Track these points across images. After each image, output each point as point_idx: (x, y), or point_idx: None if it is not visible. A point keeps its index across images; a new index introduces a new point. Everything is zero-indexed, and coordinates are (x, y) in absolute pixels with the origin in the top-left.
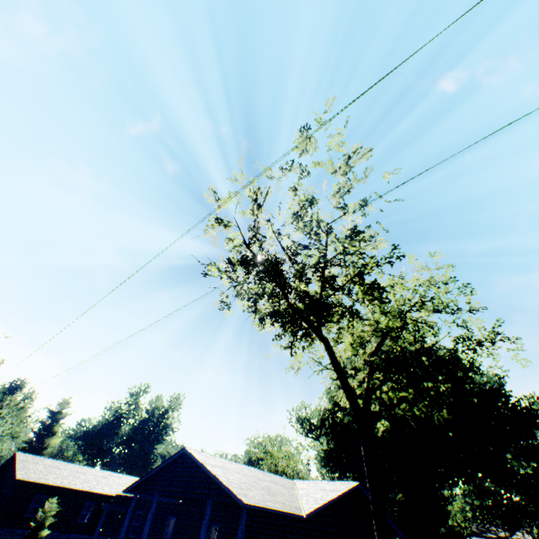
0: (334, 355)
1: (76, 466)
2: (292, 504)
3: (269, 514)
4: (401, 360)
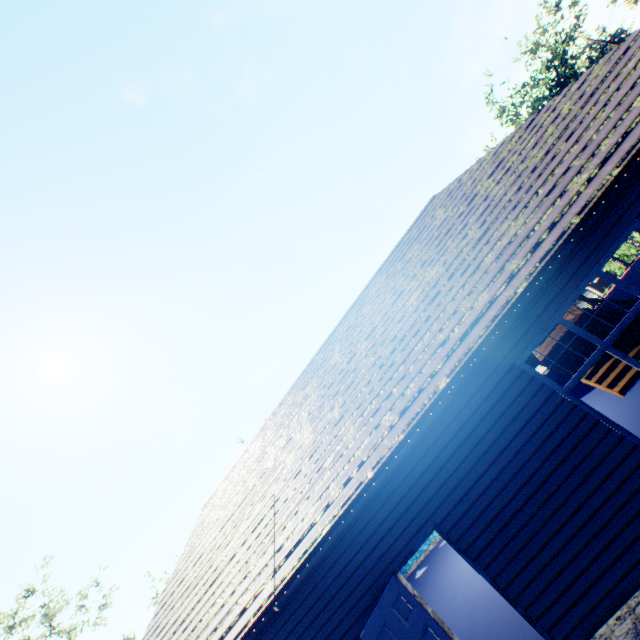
0: None
1: None
2: None
3: None
4: None
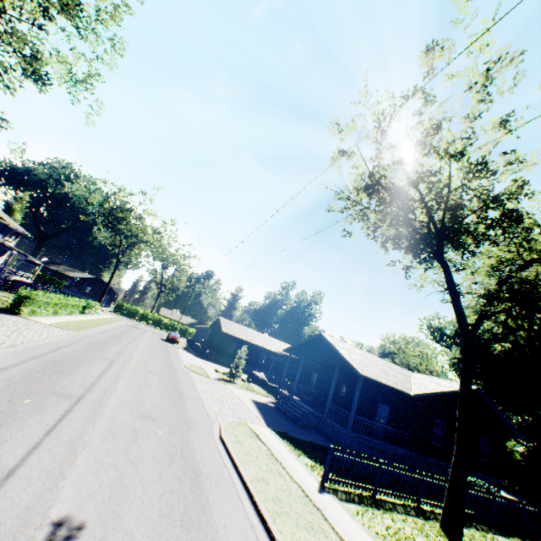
0: (451, 281)
1: (252, 331)
2: (402, 385)
3: (385, 387)
4: (523, 293)
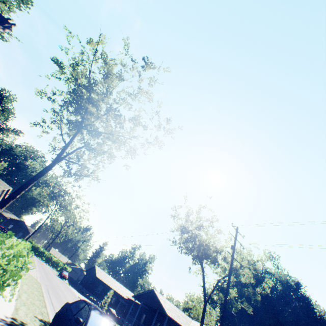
0: (204, 276)
1: (112, 278)
2: (185, 324)
3: (177, 325)
4: (221, 287)
